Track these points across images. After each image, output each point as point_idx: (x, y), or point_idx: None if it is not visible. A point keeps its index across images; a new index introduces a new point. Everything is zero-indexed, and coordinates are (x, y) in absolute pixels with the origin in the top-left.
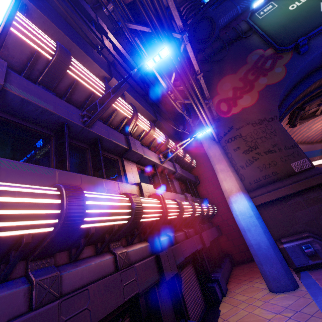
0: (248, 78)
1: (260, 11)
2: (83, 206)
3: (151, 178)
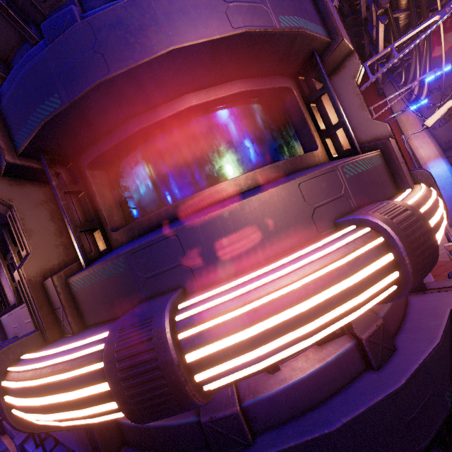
0: None
1: None
2: None
3: None
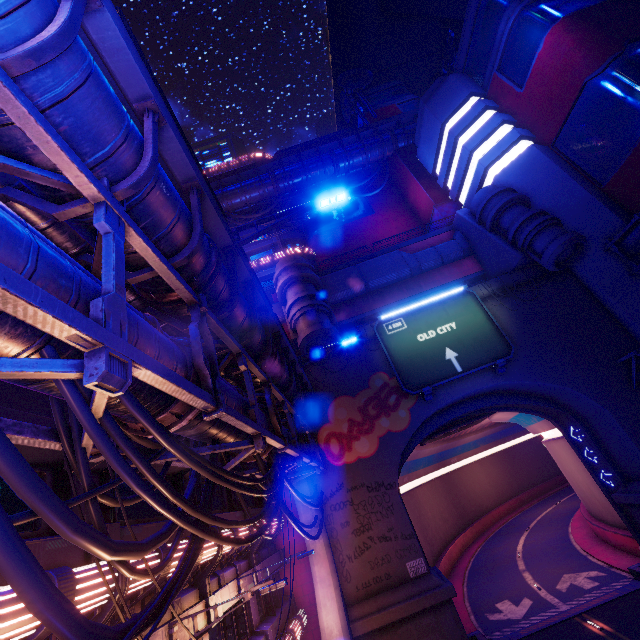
0: (369, 411)
1: (389, 324)
2: None
3: (223, 635)
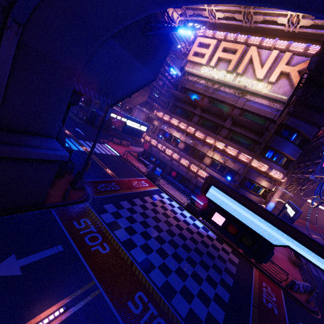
0: None
1: None
2: None
3: None
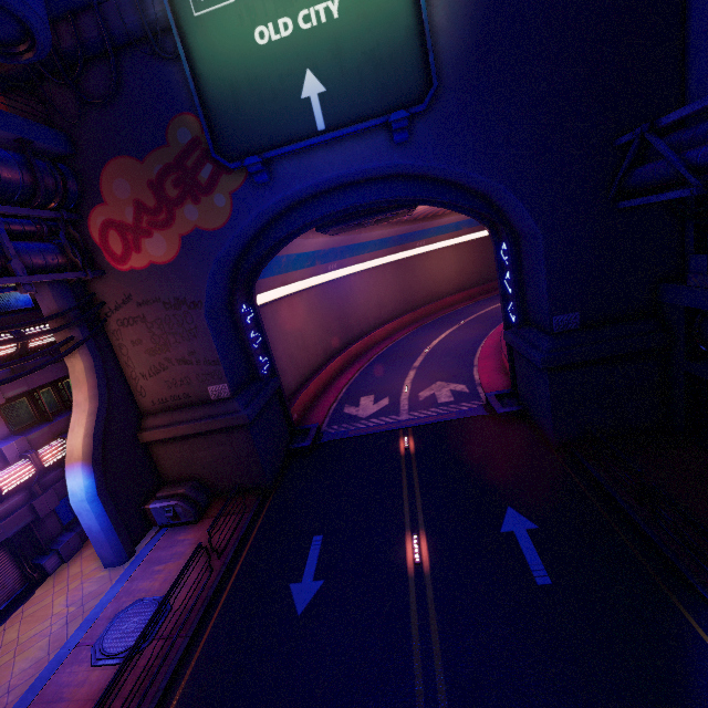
0: (166, 190)
1: None
2: None
3: None
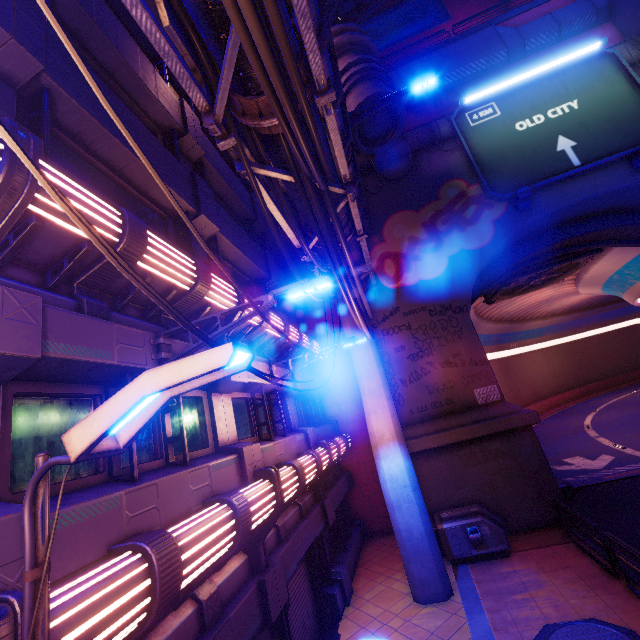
0: (437, 226)
1: (474, 113)
2: (180, 573)
3: (252, 413)
